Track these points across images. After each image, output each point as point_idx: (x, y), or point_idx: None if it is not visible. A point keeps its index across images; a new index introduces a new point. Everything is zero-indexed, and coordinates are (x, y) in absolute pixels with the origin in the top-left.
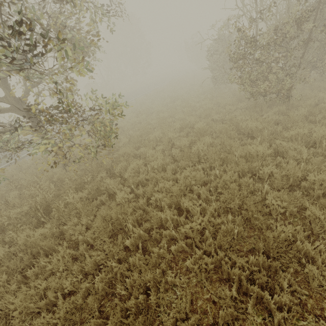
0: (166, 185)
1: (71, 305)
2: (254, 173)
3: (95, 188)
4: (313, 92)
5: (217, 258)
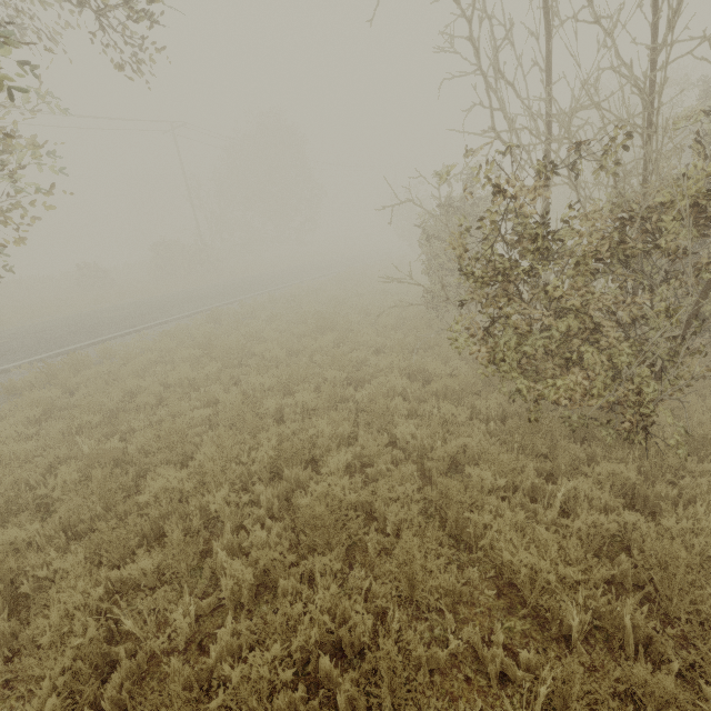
0: None
1: None
2: None
3: None
4: (705, 407)
5: None
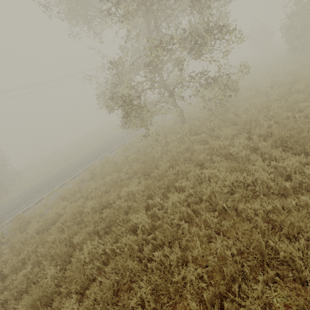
0: (280, 104)
1: (247, 141)
2: None
3: (221, 120)
4: None
5: None
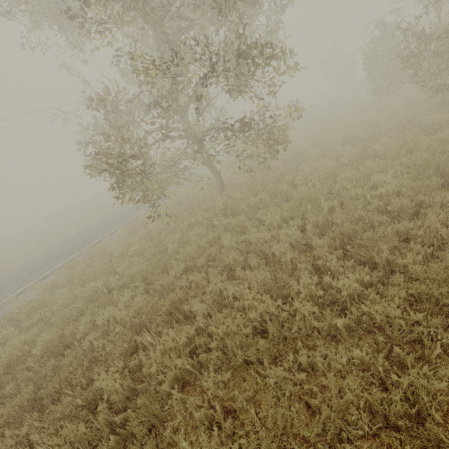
0: (349, 175)
1: (297, 234)
2: (448, 158)
3: (270, 193)
4: None
5: (416, 203)
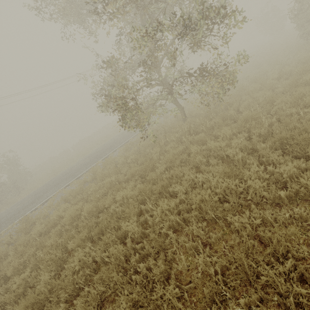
0: (284, 99)
1: (245, 142)
2: None
3: (221, 117)
4: None
5: None
